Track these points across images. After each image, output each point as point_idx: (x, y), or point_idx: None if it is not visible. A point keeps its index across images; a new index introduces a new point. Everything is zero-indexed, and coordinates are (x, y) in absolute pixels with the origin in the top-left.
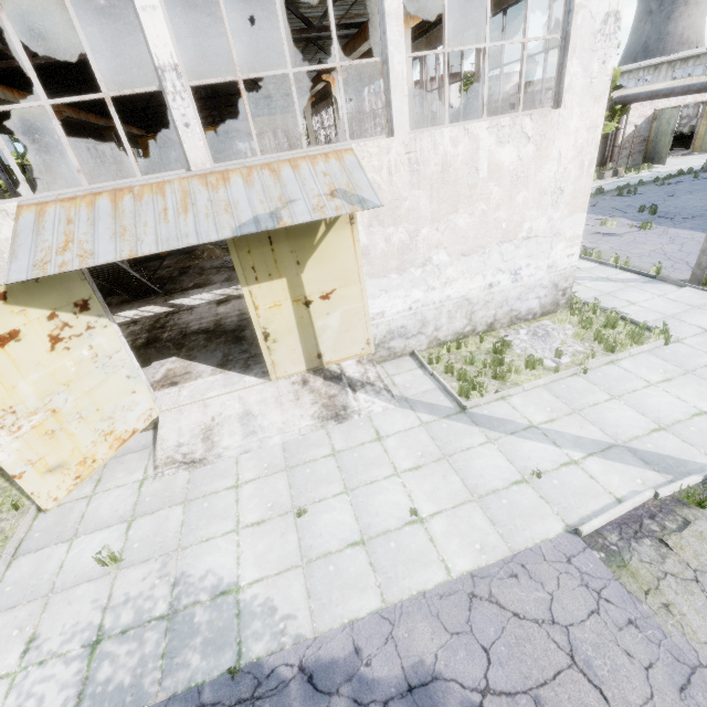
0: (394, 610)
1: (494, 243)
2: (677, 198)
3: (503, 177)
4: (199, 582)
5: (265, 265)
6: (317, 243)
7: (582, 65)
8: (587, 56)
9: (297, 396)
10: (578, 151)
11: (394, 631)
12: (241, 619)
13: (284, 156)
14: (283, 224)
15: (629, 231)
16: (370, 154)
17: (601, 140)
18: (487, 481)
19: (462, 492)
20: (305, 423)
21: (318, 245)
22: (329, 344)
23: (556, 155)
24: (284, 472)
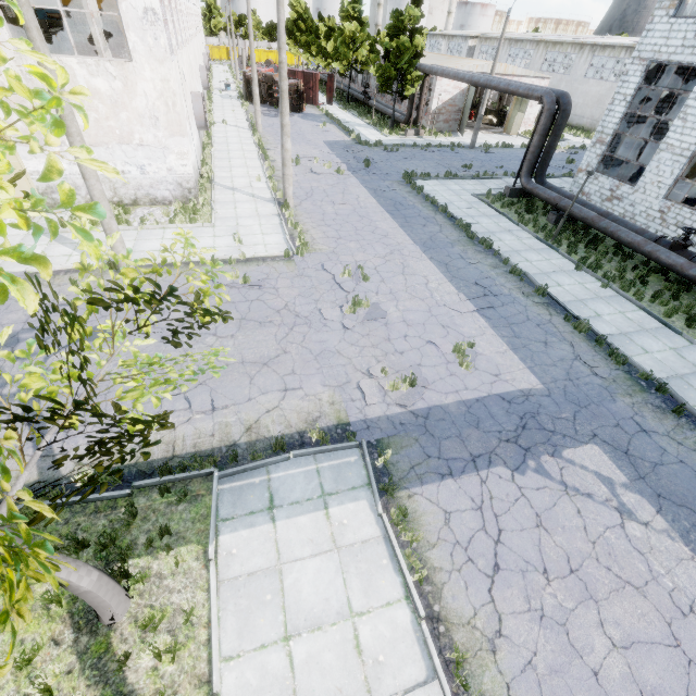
0: None
1: (115, 143)
2: (407, 161)
3: (104, 98)
4: None
5: None
6: None
7: (140, 38)
8: (141, 32)
9: None
10: (160, 94)
11: None
12: None
13: None
14: None
15: (328, 173)
16: None
17: (409, 100)
18: None
19: None
20: None
21: None
22: None
23: (142, 93)
24: None
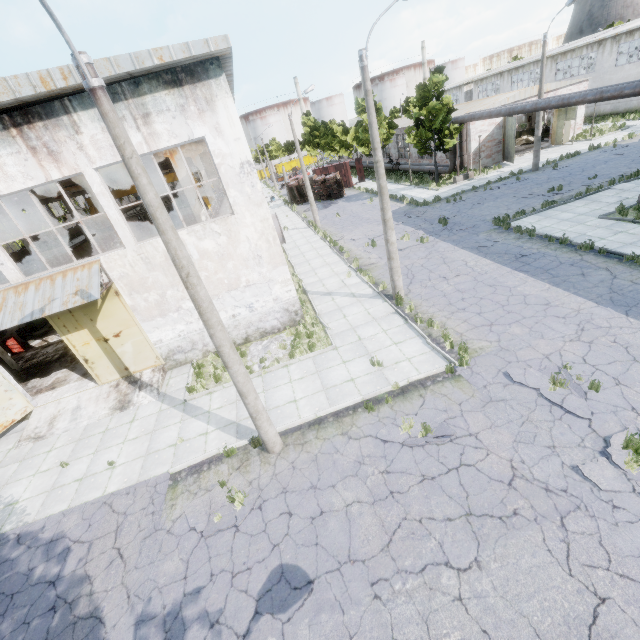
0: (70, 510)
1: (224, 292)
2: (481, 205)
3: (211, 256)
4: (4, 500)
5: (72, 324)
6: (100, 308)
7: (238, 191)
8: (239, 186)
9: (109, 395)
10: (261, 234)
11: (63, 519)
12: (10, 515)
13: (62, 269)
14: (44, 315)
15: (411, 245)
16: (115, 259)
17: (450, 152)
18: (159, 445)
19: (143, 451)
20: (104, 412)
21: (101, 309)
22: (131, 361)
23: (245, 238)
24: (76, 442)
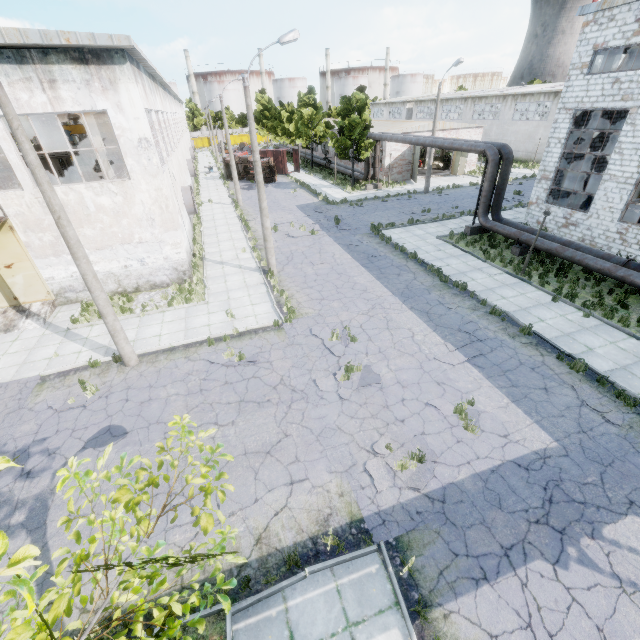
0: None
1: (118, 244)
2: (372, 213)
3: (107, 211)
4: None
5: None
6: None
7: (136, 161)
8: (137, 157)
9: None
10: (155, 200)
11: None
12: None
13: None
14: None
15: (303, 235)
16: (12, 198)
17: (365, 162)
18: (36, 358)
19: (20, 361)
20: None
21: None
22: (21, 292)
23: (140, 202)
24: None
